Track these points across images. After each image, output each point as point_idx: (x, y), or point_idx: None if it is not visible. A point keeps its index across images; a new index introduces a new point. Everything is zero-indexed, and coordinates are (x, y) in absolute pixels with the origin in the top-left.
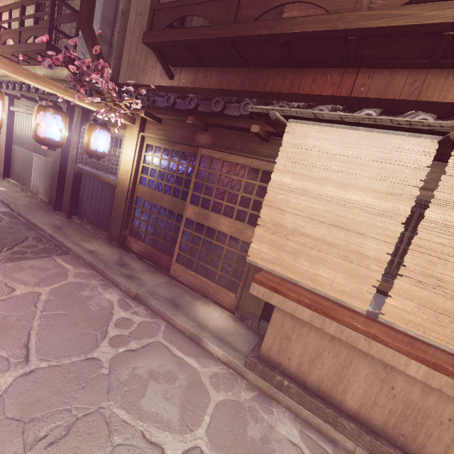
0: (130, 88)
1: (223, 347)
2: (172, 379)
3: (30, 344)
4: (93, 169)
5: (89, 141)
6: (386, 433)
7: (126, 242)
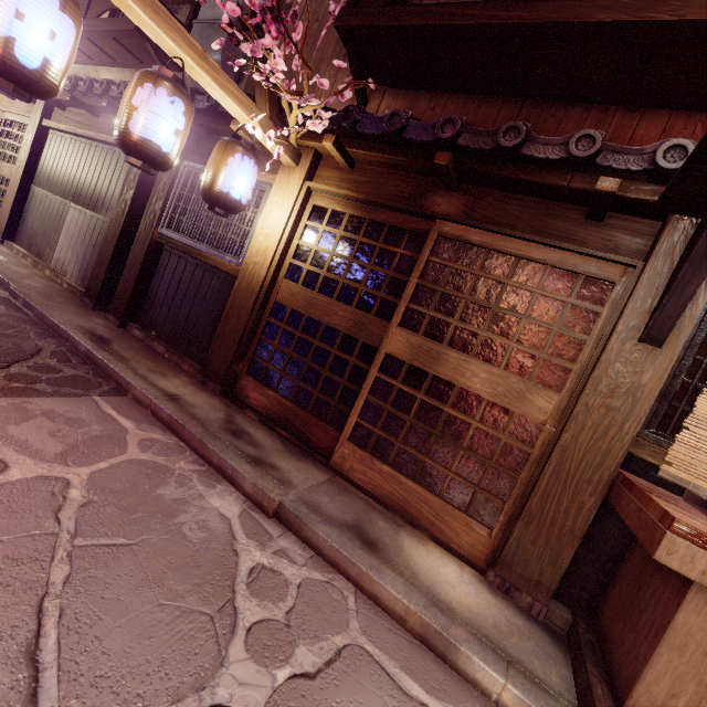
0: (325, 83)
1: (512, 677)
2: None
3: (41, 649)
4: (191, 240)
5: (219, 173)
6: None
7: (236, 387)
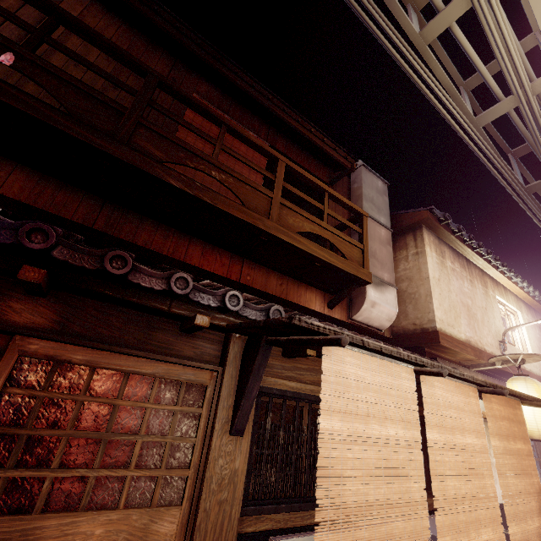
0: None
1: None
2: None
3: None
4: None
5: None
6: None
7: None
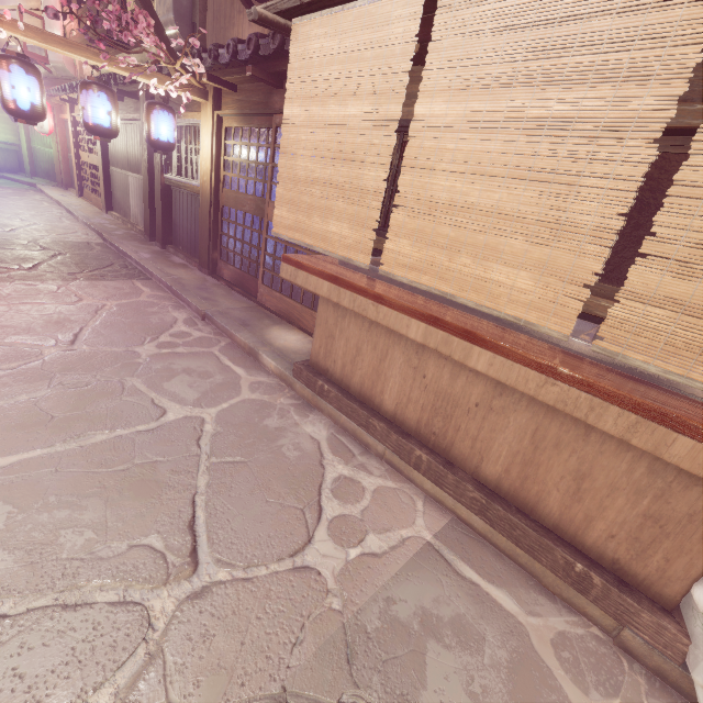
0: (181, 41)
1: (278, 360)
2: (207, 377)
3: (80, 335)
4: (177, 177)
5: (149, 128)
6: (419, 435)
7: (218, 269)
